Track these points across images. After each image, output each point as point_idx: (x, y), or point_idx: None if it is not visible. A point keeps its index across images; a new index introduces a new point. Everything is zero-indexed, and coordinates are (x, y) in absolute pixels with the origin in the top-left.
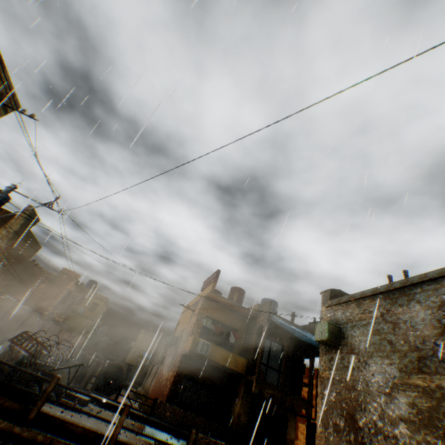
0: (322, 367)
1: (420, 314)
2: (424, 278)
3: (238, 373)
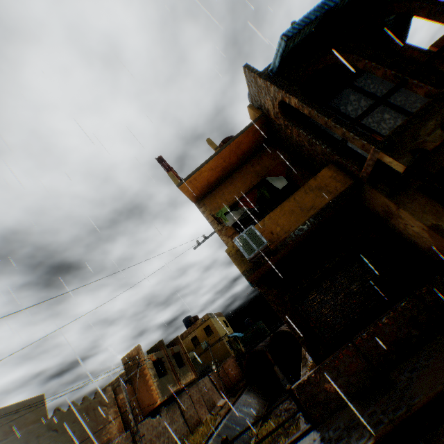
0: None
1: None
2: None
3: (343, 195)
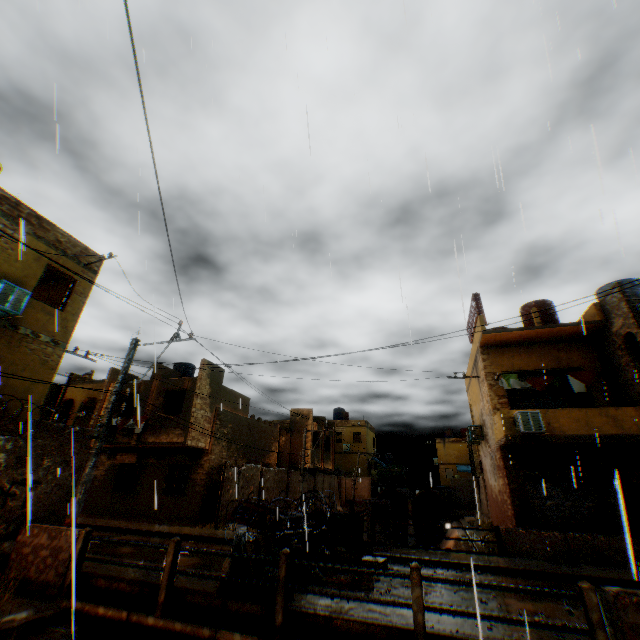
0: None
1: None
2: None
3: (630, 438)
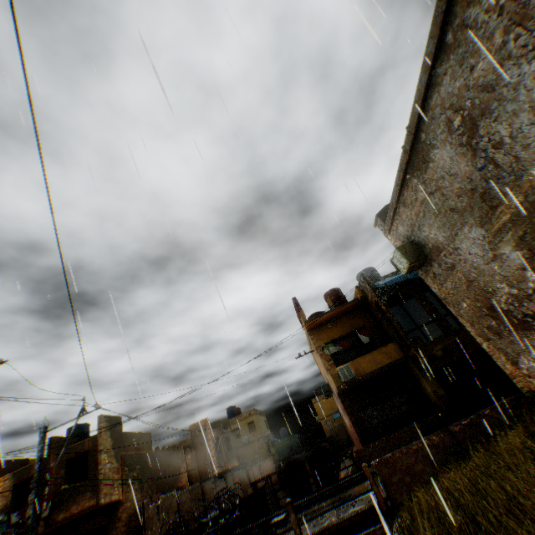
0: (436, 289)
1: (445, 156)
2: (415, 119)
3: (398, 361)
